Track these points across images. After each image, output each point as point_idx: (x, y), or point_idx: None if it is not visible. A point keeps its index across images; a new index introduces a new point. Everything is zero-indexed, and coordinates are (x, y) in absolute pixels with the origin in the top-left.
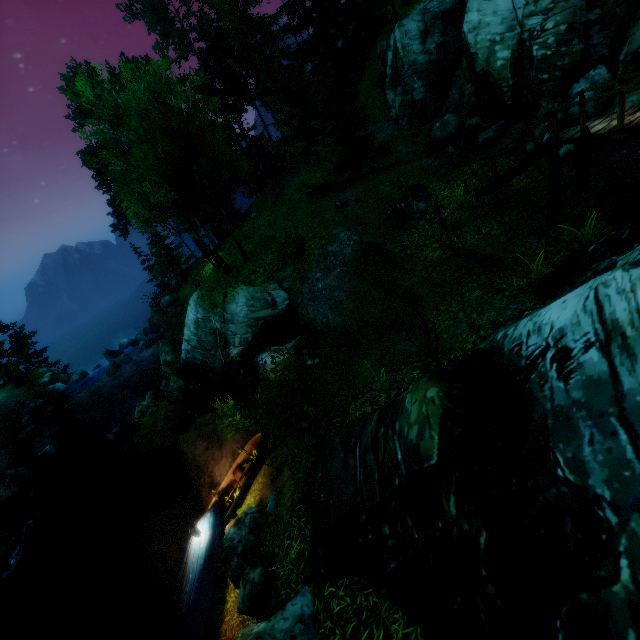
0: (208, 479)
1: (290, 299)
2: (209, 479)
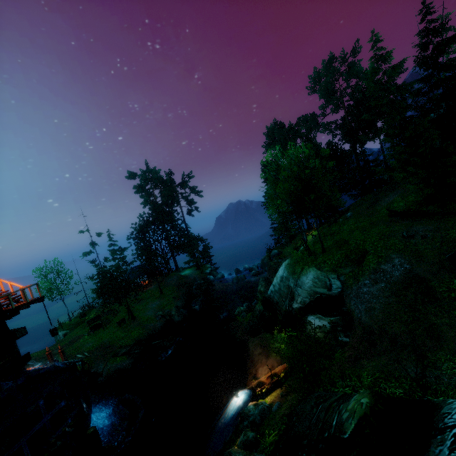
0: (254, 371)
1: (342, 288)
2: (254, 372)
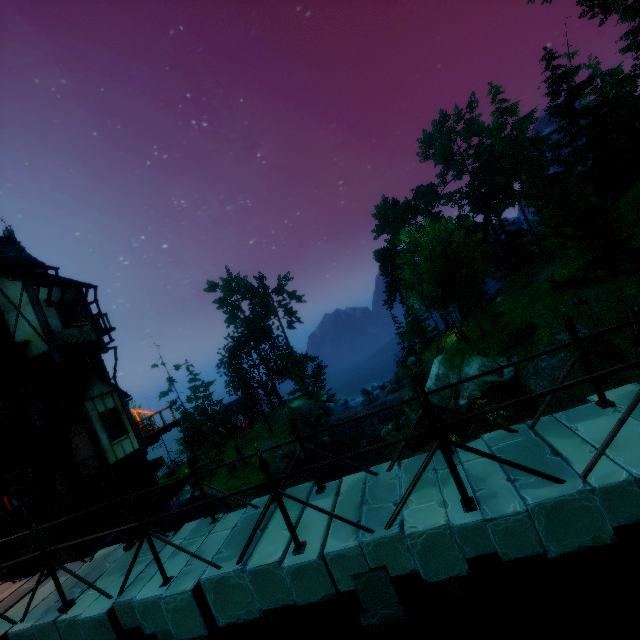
0: None
1: (516, 372)
2: None
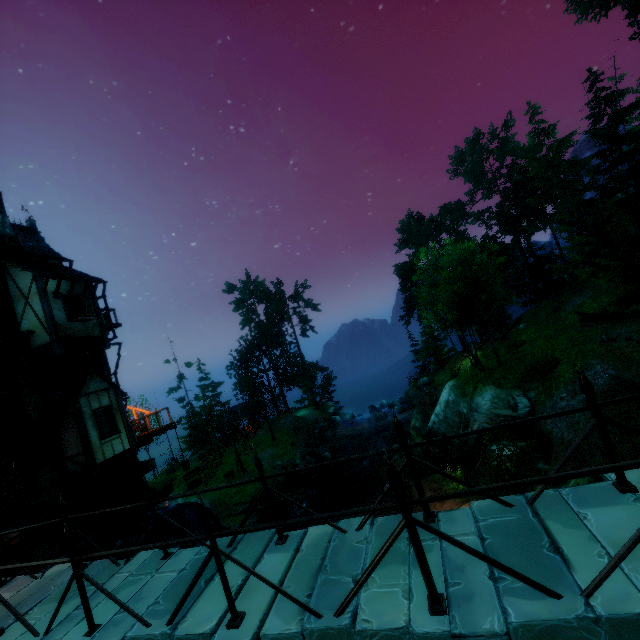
0: None
1: (532, 408)
2: None
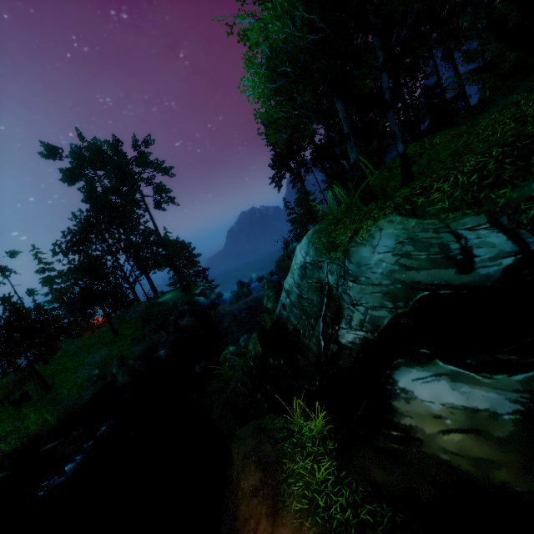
0: None
1: (521, 256)
2: None
